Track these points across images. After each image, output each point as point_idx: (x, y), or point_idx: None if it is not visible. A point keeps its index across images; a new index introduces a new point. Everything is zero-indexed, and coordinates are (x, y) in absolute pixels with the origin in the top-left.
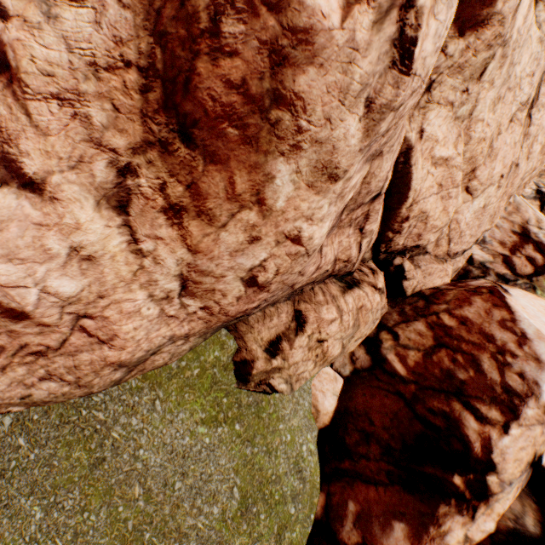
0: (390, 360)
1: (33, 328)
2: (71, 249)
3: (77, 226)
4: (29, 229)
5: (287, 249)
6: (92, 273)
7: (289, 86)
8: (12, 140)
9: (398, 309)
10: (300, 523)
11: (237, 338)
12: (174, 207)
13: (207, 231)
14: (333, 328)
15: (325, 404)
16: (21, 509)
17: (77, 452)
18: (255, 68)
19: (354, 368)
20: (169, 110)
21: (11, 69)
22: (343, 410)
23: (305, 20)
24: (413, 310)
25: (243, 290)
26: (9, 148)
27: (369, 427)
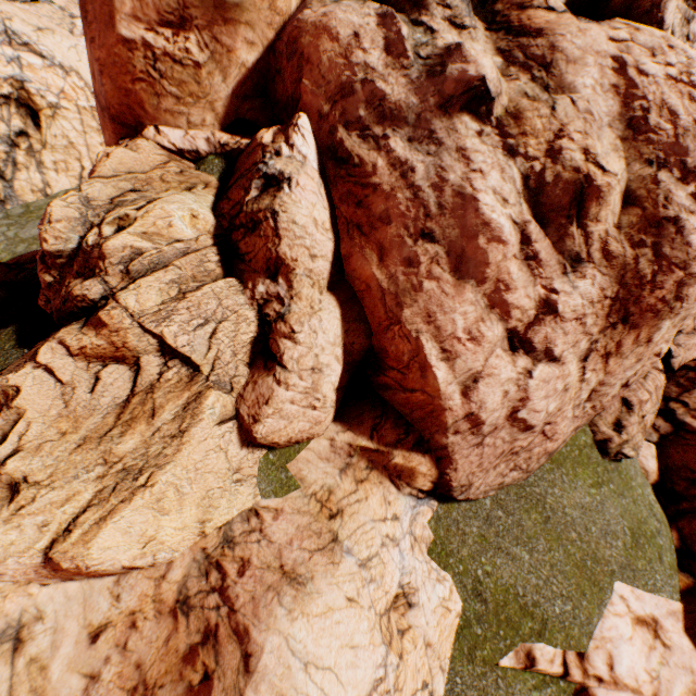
0: (689, 422)
1: (526, 435)
2: (564, 386)
3: (568, 374)
4: (554, 381)
5: (650, 361)
6: (562, 397)
7: (684, 293)
8: (551, 342)
9: (672, 383)
10: (667, 551)
11: (590, 425)
12: (605, 353)
13: (616, 361)
14: (648, 406)
15: (649, 465)
16: (515, 554)
17: (533, 515)
18: (669, 290)
19: (659, 434)
20: (619, 311)
21: (557, 312)
22: (663, 467)
23: (695, 270)
24: (687, 381)
25: (617, 391)
26: (550, 345)
27: (691, 475)
